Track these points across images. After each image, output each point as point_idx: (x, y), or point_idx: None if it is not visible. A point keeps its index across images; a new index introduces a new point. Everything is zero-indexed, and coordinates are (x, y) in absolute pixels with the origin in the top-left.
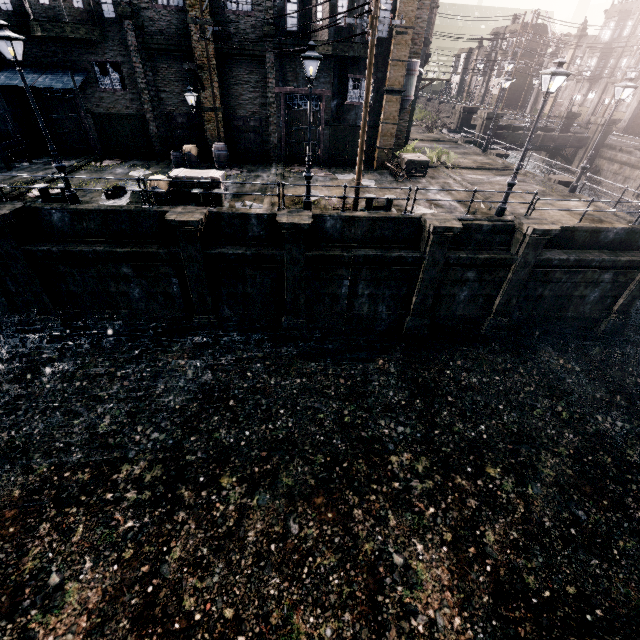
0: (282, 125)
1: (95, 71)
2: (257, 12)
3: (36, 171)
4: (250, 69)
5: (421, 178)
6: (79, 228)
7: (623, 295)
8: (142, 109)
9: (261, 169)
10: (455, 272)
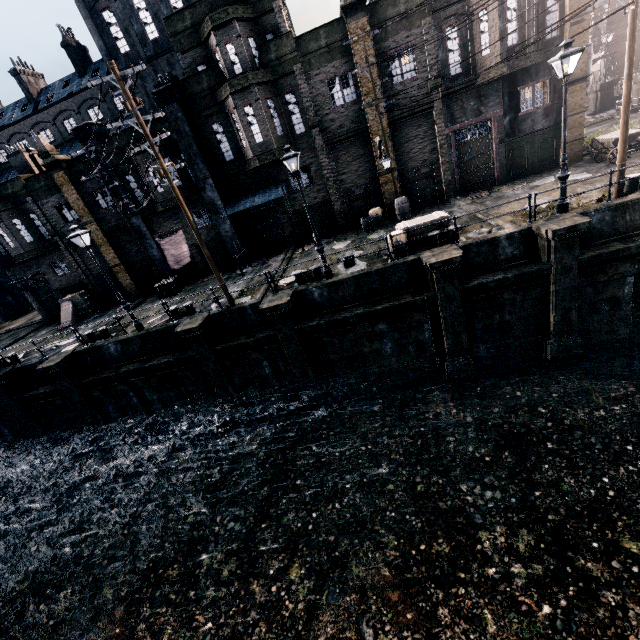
0: (454, 161)
1: (289, 179)
2: (421, 74)
3: (262, 270)
4: (418, 124)
5: (638, 152)
6: (336, 298)
7: None
8: (326, 195)
9: (443, 207)
10: None
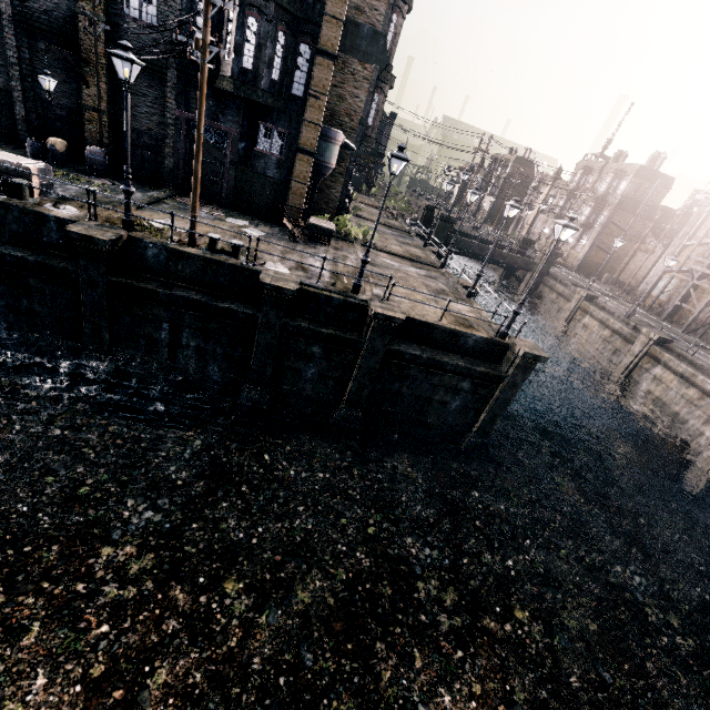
0: (181, 151)
1: None
2: (162, 28)
3: None
4: (149, 83)
5: (323, 245)
6: None
7: (485, 410)
8: (11, 85)
9: (144, 189)
10: (298, 343)
